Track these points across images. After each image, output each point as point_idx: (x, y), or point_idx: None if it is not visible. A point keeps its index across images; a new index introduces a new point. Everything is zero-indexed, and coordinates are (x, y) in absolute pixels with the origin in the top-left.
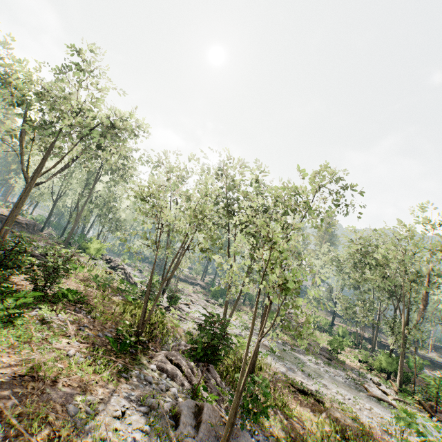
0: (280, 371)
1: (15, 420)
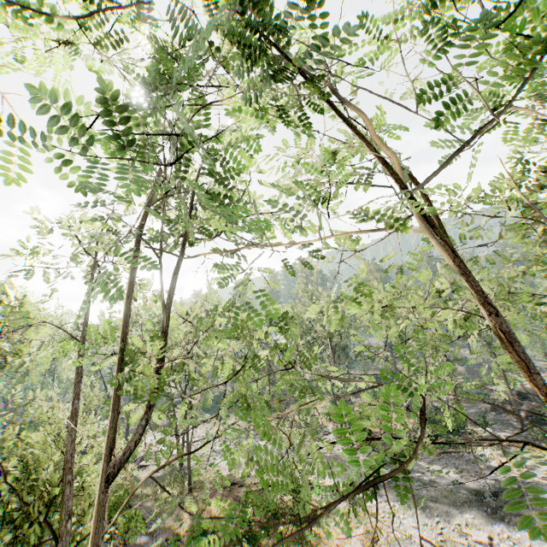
0: (226, 473)
1: None
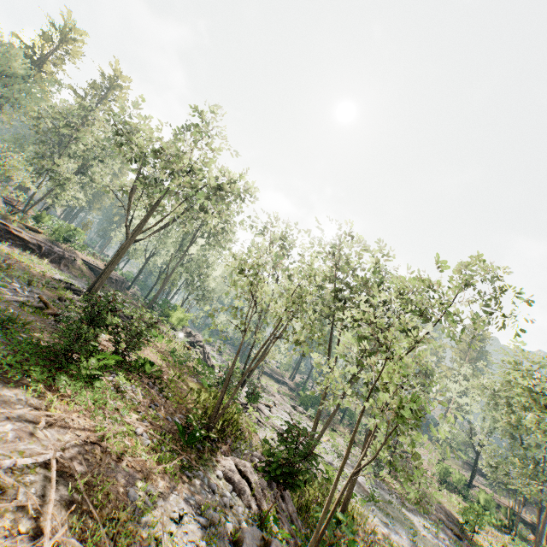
0: (380, 531)
1: (82, 487)
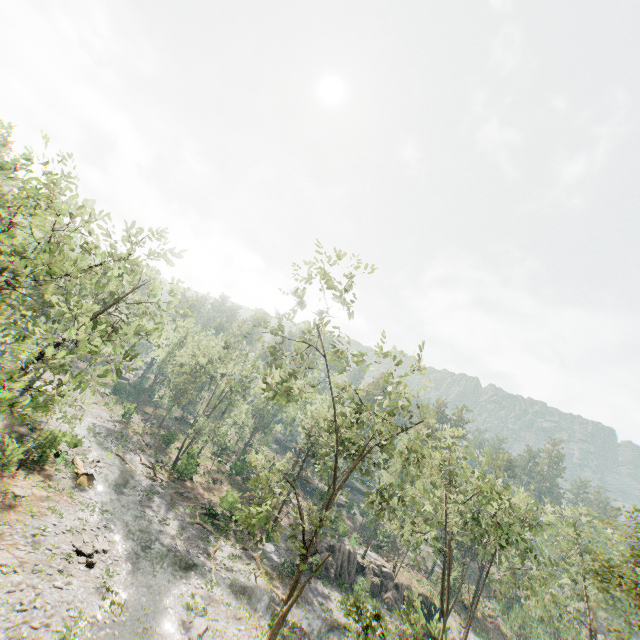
0: (41, 420)
1: None
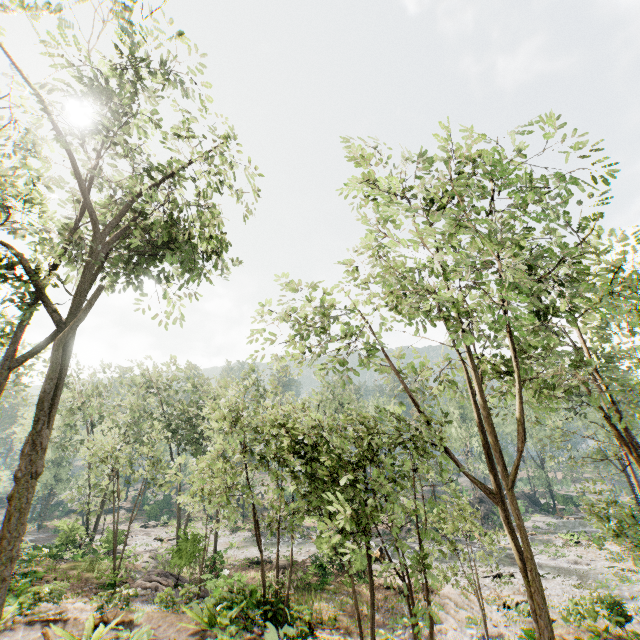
0: (240, 558)
1: None
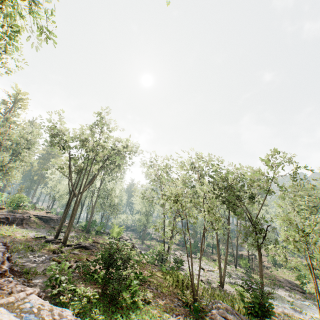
0: (280, 311)
1: None
